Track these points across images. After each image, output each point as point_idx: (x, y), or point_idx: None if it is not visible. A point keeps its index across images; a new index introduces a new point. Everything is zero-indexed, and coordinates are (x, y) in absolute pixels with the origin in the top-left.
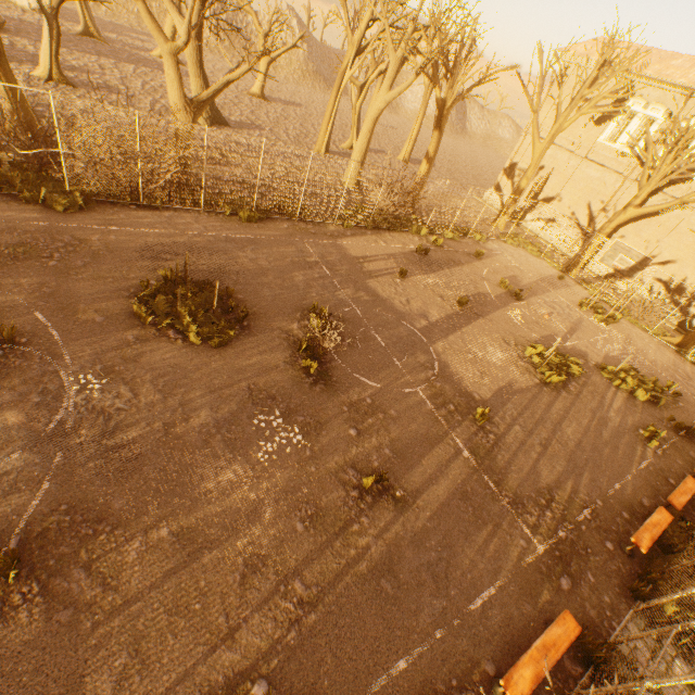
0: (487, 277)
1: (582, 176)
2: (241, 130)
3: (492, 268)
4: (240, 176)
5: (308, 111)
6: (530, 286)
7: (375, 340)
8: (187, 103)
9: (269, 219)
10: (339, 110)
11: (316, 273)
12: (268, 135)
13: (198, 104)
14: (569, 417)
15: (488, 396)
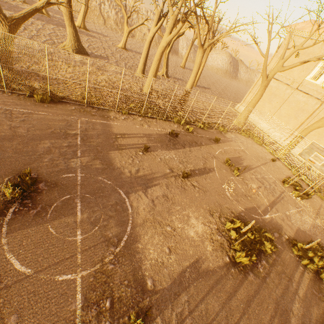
0: (217, 156)
1: (294, 99)
2: (95, 58)
3: (224, 150)
4: (68, 77)
5: (149, 58)
6: (249, 164)
7: (73, 208)
8: (2, 18)
9: (63, 103)
10: (169, 60)
11: (67, 142)
12: (112, 63)
13: (11, 20)
14: (249, 312)
15: (163, 284)
